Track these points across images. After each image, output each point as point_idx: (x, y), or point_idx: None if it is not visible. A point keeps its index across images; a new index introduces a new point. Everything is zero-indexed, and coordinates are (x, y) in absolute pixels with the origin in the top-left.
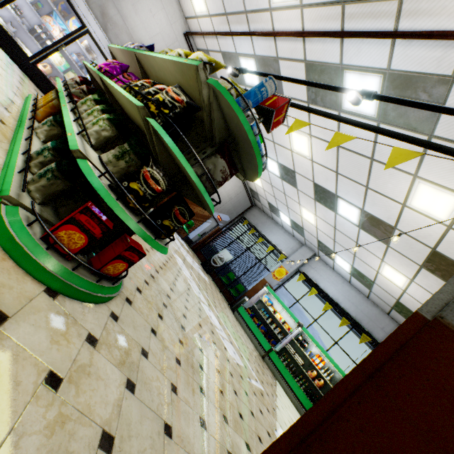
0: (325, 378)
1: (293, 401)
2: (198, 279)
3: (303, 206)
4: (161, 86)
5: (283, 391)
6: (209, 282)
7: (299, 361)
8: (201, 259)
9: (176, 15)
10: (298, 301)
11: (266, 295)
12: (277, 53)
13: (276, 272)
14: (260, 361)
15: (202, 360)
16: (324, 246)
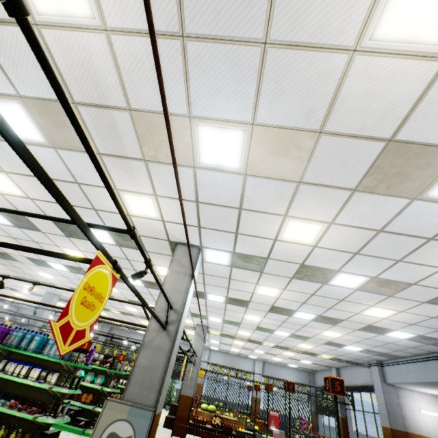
0: None
1: None
2: None
3: None
4: None
5: None
6: None
7: None
8: None
9: None
10: None
11: None
12: None
13: None
14: None
15: None
16: None
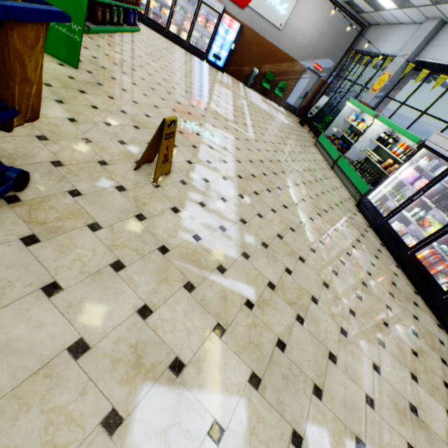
0: (399, 161)
1: (351, 193)
2: (249, 106)
3: None
4: None
5: (341, 185)
6: (290, 125)
7: (374, 159)
8: (307, 122)
9: None
10: (402, 103)
11: (353, 113)
12: None
13: (375, 84)
14: (312, 161)
15: (142, 73)
16: None
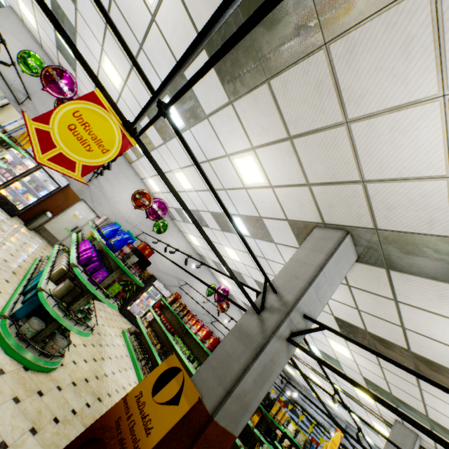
0: None
1: None
2: None
3: (326, 398)
4: (287, 443)
5: None
6: None
7: None
8: None
9: (239, 314)
10: None
11: None
12: (295, 354)
13: (324, 446)
14: None
15: None
16: (350, 423)
